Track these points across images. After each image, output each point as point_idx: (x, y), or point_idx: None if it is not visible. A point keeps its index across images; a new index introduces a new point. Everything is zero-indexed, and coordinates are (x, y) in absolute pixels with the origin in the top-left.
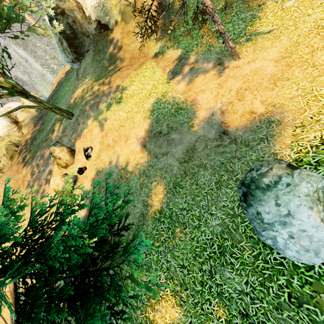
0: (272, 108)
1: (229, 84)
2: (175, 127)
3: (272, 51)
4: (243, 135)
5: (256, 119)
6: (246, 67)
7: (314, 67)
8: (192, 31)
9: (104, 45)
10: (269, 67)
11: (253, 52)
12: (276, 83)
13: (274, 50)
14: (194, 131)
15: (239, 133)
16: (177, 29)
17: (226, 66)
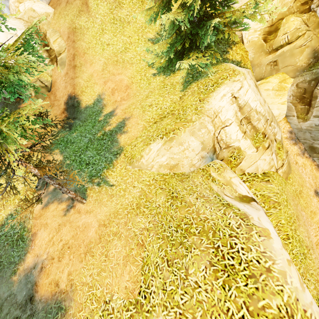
0: (70, 288)
1: (64, 231)
2: (3, 264)
3: (103, 210)
4: (39, 313)
5: (56, 296)
6: (83, 216)
7: (106, 256)
8: (78, 143)
9: (13, 110)
10: (93, 229)
11: (95, 201)
12: (86, 255)
13: (105, 210)
14: (12, 281)
15: (40, 306)
16: (74, 130)
17: (74, 204)
